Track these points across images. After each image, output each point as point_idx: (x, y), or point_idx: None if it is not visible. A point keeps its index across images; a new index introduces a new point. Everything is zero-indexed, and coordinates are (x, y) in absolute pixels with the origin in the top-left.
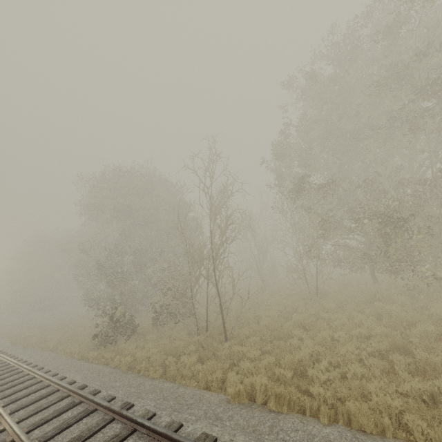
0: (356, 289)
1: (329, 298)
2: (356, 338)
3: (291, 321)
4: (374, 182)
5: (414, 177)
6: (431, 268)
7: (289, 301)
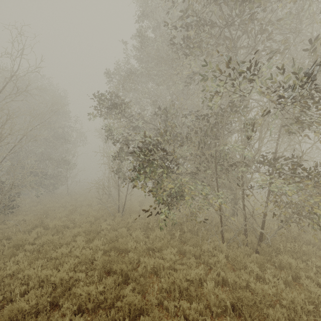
0: (155, 212)
1: (117, 218)
2: (36, 281)
3: (43, 239)
4: (169, 111)
5: (200, 111)
6: (165, 212)
7: (95, 213)
